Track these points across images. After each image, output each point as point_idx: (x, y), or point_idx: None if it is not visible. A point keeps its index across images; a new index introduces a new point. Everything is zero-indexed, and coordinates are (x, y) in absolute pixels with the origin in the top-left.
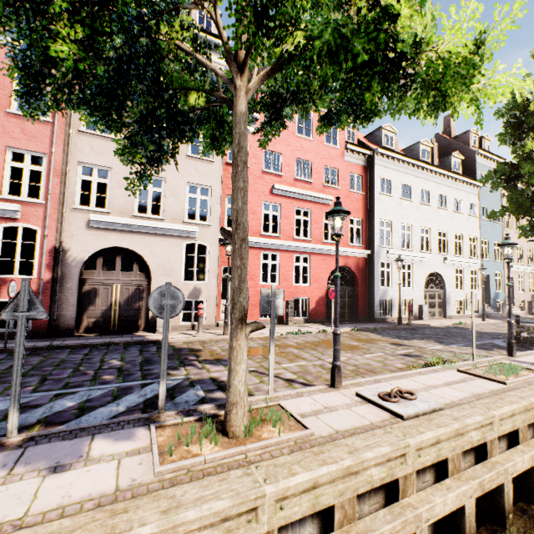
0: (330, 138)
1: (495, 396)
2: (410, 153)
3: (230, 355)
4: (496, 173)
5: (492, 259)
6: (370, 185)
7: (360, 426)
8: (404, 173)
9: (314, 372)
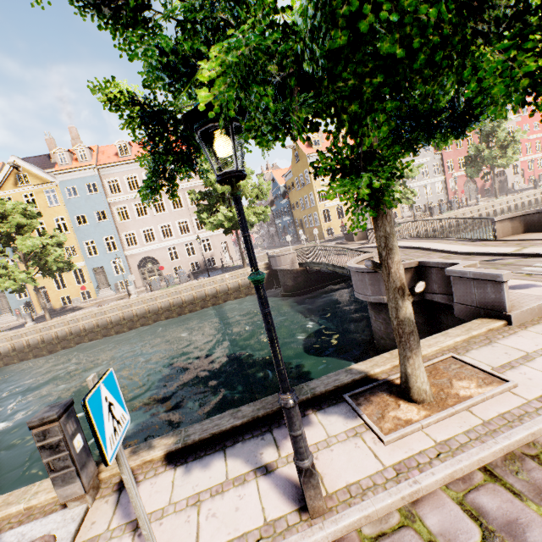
0: None
1: None
2: None
3: None
4: None
5: None
6: None
7: None
8: None
9: None
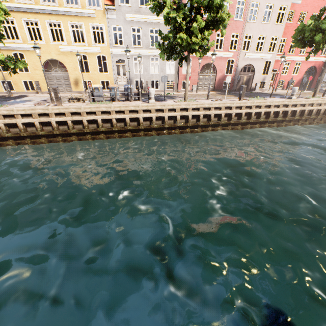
0: None
1: None
2: None
3: (317, 87)
4: None
5: None
6: None
7: None
8: None
9: None
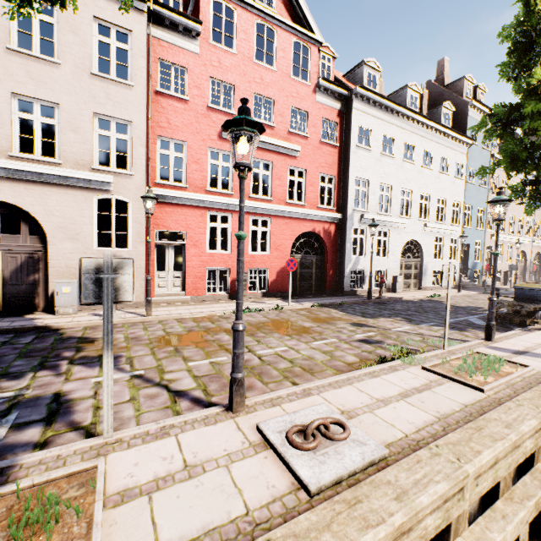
0: (299, 70)
1: (470, 424)
2: (397, 99)
3: None
4: (491, 117)
5: (474, 226)
6: (346, 135)
7: (217, 527)
8: (386, 123)
9: (228, 375)
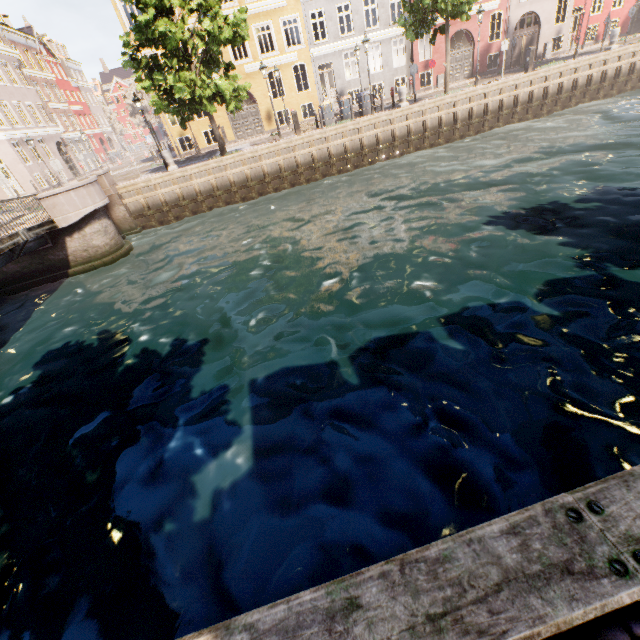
0: None
1: None
2: None
3: None
4: None
5: None
6: None
7: None
8: None
9: None
